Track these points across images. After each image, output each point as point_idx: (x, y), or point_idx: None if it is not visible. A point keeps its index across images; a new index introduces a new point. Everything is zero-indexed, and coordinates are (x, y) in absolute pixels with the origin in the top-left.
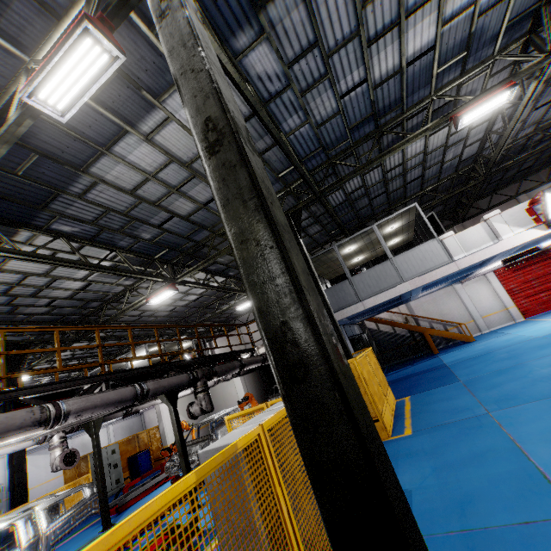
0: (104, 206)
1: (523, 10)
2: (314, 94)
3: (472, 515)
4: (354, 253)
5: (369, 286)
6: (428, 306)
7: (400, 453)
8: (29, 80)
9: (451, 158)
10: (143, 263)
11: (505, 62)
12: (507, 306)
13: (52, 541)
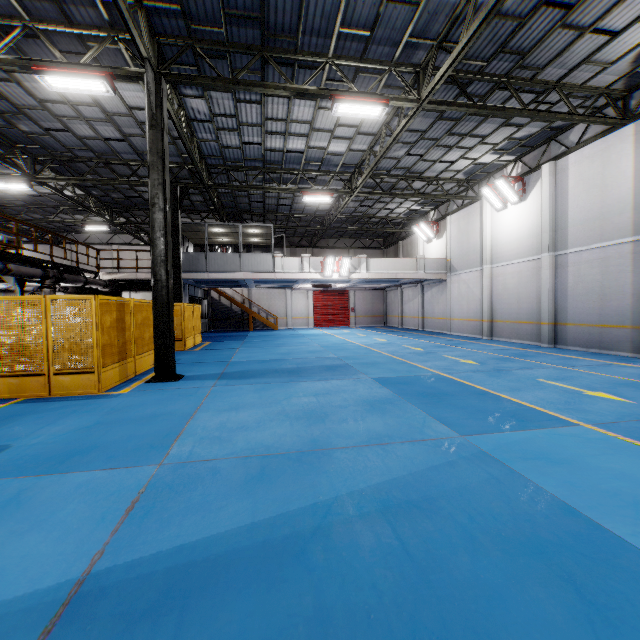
0: (2, 93)
1: (350, 163)
2: (227, 133)
3: (200, 361)
4: (221, 234)
5: (218, 264)
6: (264, 297)
7: (186, 353)
8: (45, 70)
9: (312, 205)
10: None
11: (343, 178)
12: (309, 316)
13: None
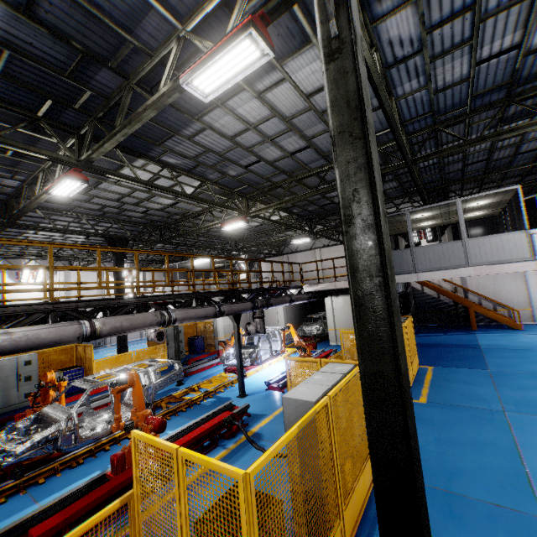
0: (206, 147)
1: None
2: (446, 59)
3: (456, 483)
4: (425, 219)
5: (430, 260)
6: (485, 282)
7: None
8: (189, 69)
9: None
10: (223, 193)
11: None
12: None
13: (158, 390)
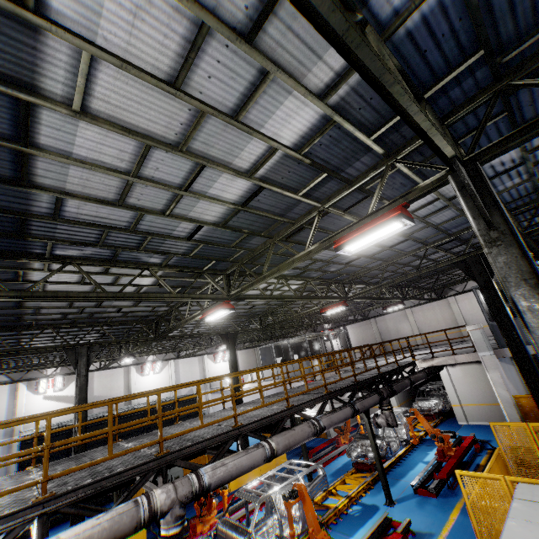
0: (316, 259)
1: None
2: None
3: None
4: None
5: None
6: None
7: None
8: (343, 242)
9: None
10: (321, 283)
11: None
12: None
13: None
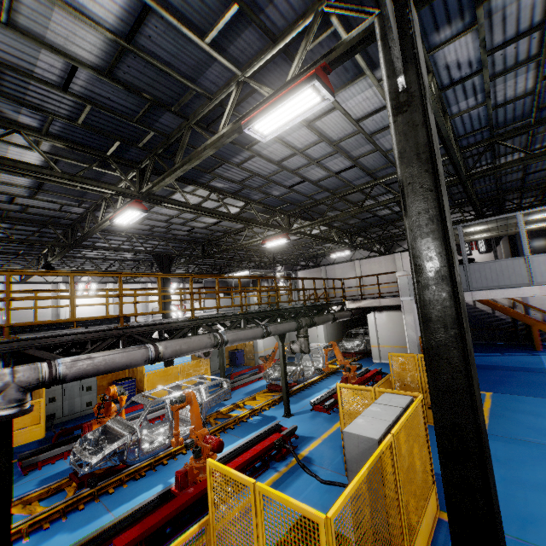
0: (253, 171)
1: None
2: (508, 76)
3: (530, 531)
4: (478, 231)
5: (486, 278)
6: None
7: None
8: (252, 116)
9: None
10: (265, 211)
11: None
12: None
13: (208, 408)
